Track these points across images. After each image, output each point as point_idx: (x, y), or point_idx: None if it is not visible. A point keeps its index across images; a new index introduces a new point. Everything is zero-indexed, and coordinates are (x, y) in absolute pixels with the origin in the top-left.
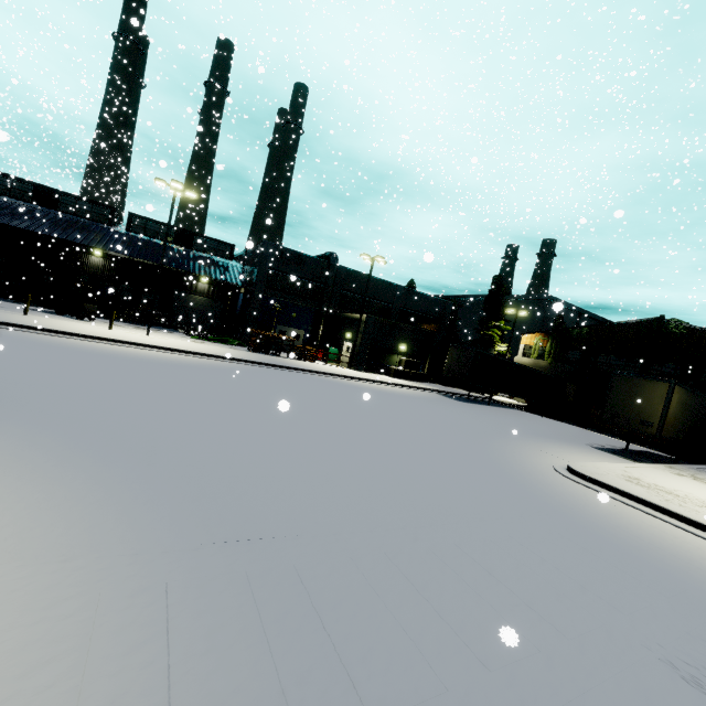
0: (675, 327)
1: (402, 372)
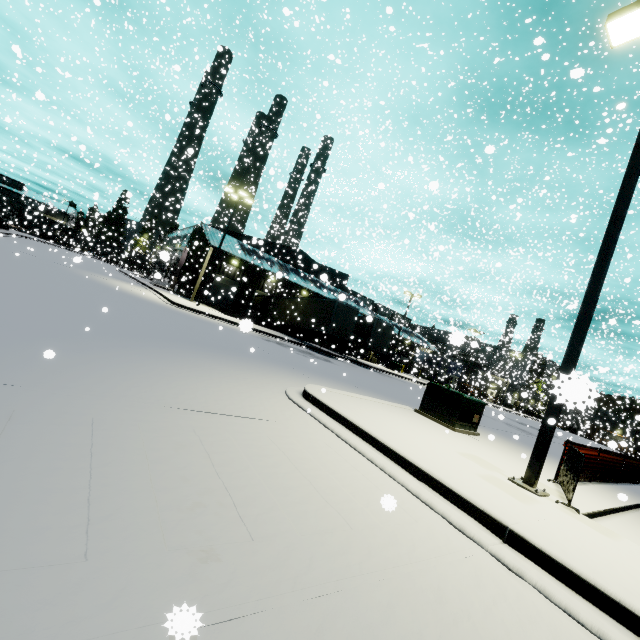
0: (639, 403)
1: (517, 408)
